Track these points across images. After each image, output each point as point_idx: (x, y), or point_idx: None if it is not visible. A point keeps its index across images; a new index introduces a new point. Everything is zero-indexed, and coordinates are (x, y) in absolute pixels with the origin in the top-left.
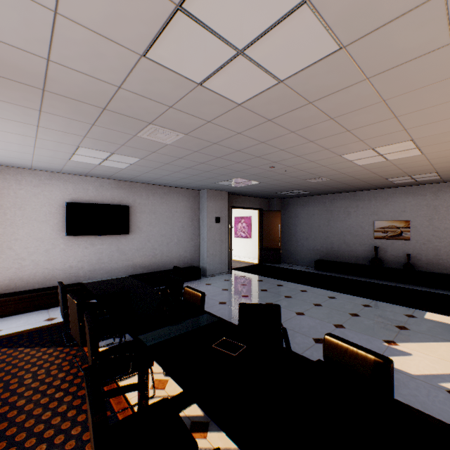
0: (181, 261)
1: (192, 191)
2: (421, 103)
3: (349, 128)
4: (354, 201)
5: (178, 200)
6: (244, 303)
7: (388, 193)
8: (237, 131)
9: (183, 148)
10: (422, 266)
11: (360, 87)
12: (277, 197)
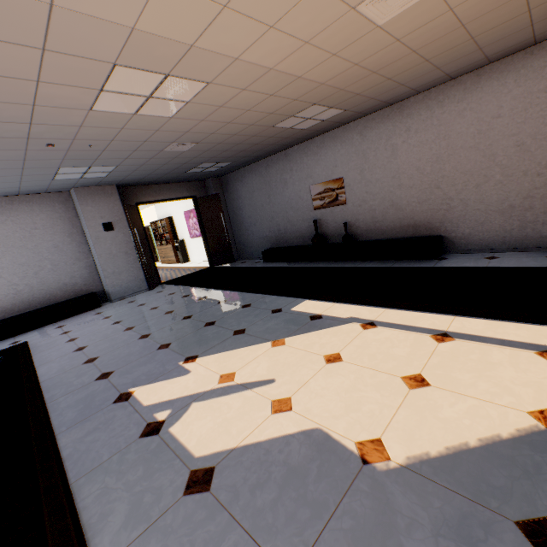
0: (69, 290)
1: (56, 195)
2: None
3: None
4: (288, 163)
5: (34, 211)
6: None
7: (317, 144)
8: None
9: None
10: (362, 234)
11: None
12: (209, 177)
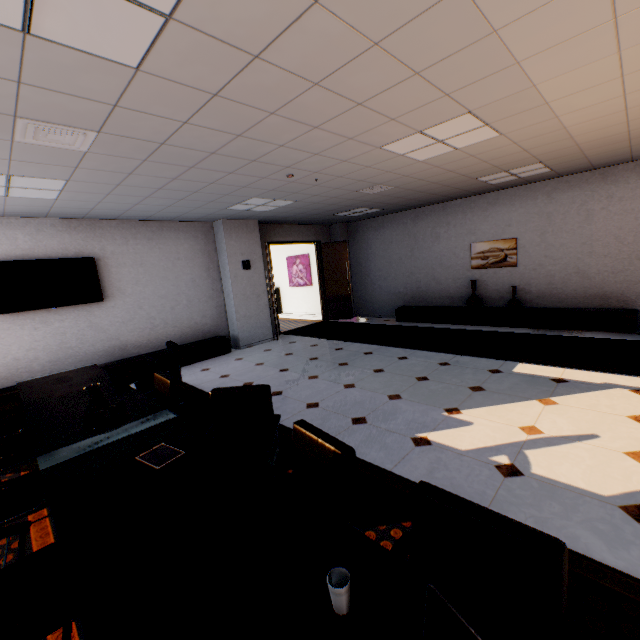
0: (198, 331)
1: (200, 225)
2: (439, 43)
3: (358, 99)
4: (444, 217)
5: (179, 240)
6: (218, 388)
7: (488, 201)
8: (180, 120)
9: (118, 157)
10: (531, 300)
11: (317, 20)
12: (339, 222)
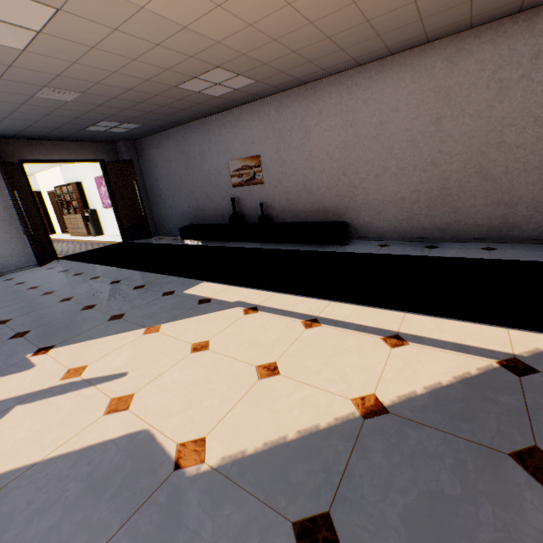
0: None
1: None
2: None
3: None
4: (206, 134)
5: None
6: None
7: (236, 116)
8: None
9: None
10: (278, 216)
11: None
12: (120, 139)
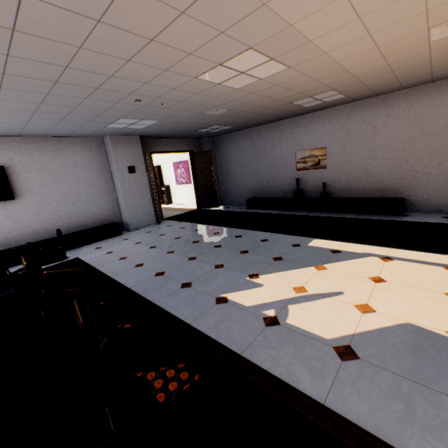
0: (97, 219)
1: (93, 139)
2: None
3: (147, 35)
4: (278, 132)
5: (76, 151)
6: (51, 269)
7: (307, 119)
8: (0, 52)
9: None
10: (336, 193)
11: None
12: (206, 136)
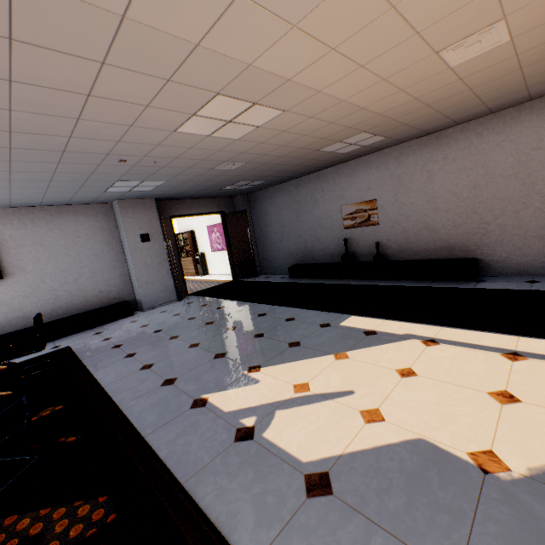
0: (104, 298)
1: (99, 206)
2: (81, 33)
3: (80, 91)
4: (319, 184)
5: (79, 221)
6: None
7: (351, 167)
8: None
9: None
10: (393, 254)
11: None
12: (239, 194)
